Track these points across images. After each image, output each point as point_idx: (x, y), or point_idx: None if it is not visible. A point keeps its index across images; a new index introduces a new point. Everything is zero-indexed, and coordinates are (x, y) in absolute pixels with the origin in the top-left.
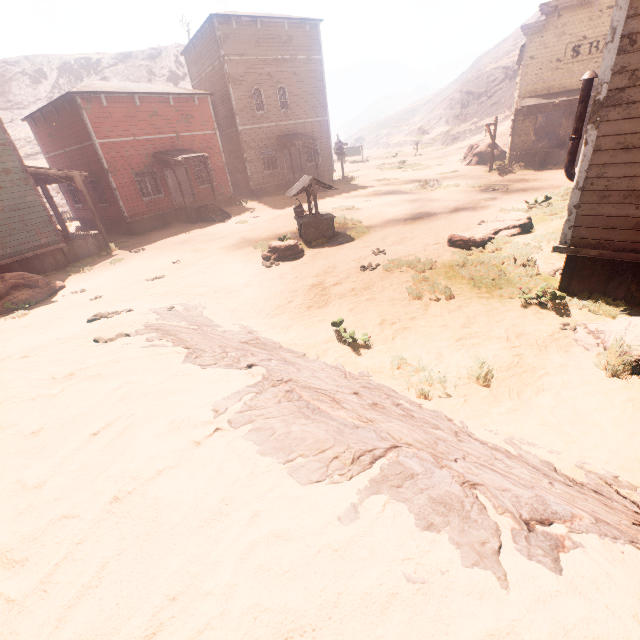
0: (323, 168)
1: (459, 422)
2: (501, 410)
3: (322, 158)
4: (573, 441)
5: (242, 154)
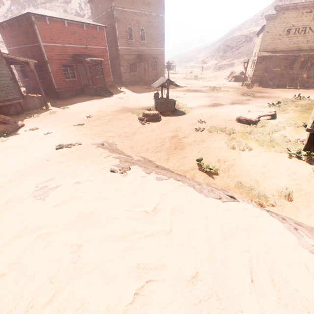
0: (159, 74)
1: None
2: (303, 215)
3: (159, 69)
4: None
5: (119, 62)
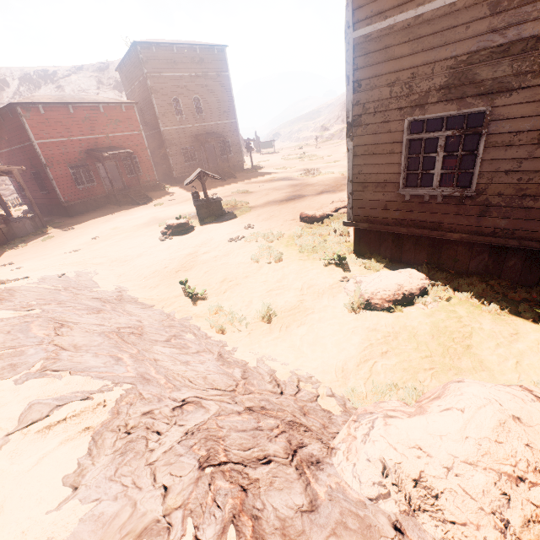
0: (235, 159)
1: (232, 348)
2: (269, 339)
3: (233, 151)
4: (302, 356)
5: (165, 149)
